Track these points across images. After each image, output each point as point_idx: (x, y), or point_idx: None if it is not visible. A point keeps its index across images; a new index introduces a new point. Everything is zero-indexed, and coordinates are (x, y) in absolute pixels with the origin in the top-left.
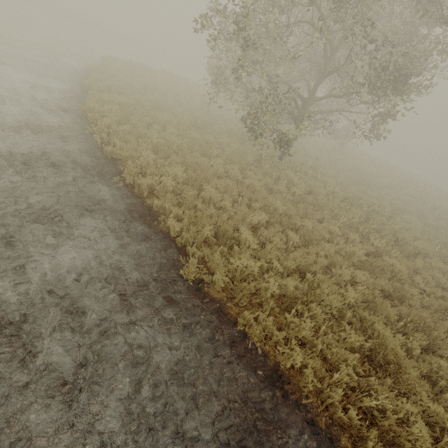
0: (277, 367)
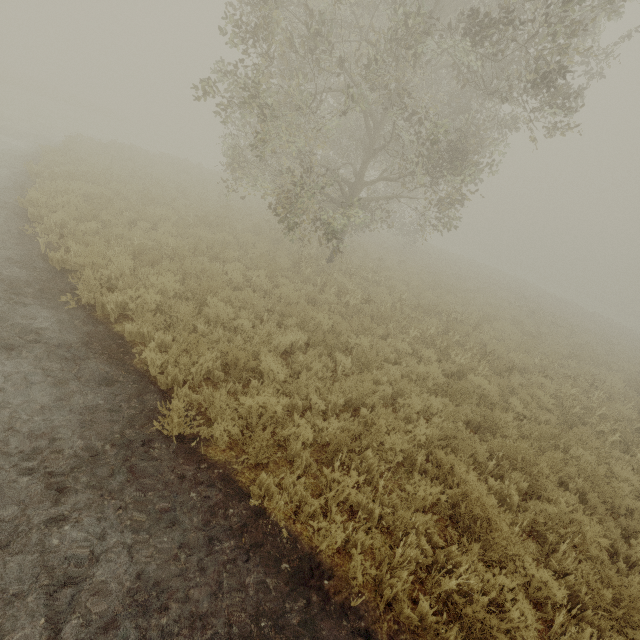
0: (313, 556)
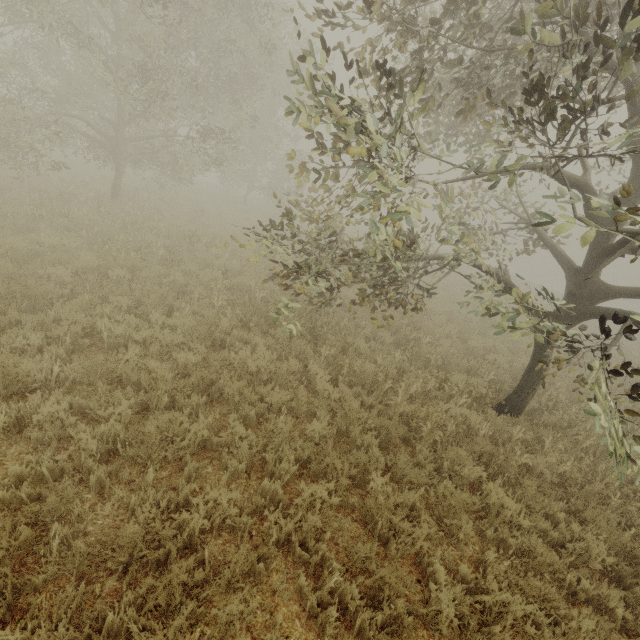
0: None
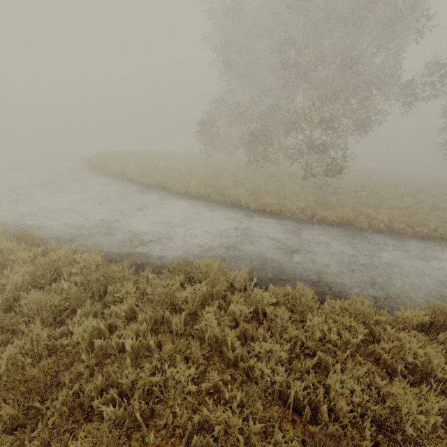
0: None
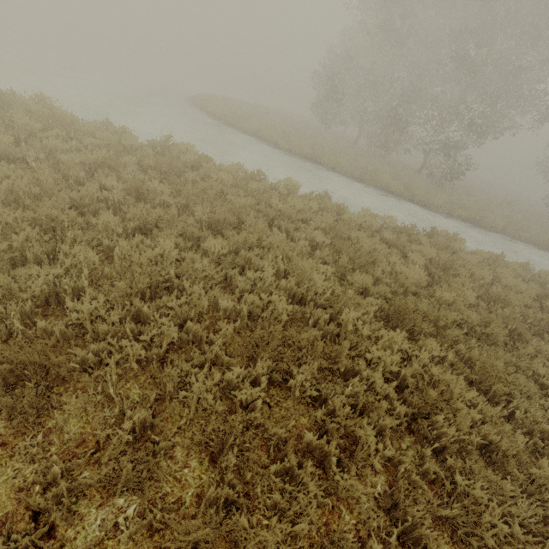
0: None
